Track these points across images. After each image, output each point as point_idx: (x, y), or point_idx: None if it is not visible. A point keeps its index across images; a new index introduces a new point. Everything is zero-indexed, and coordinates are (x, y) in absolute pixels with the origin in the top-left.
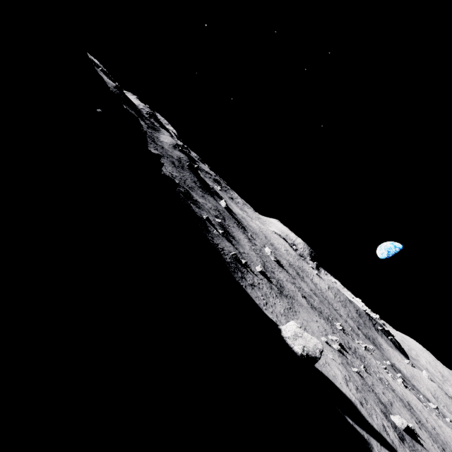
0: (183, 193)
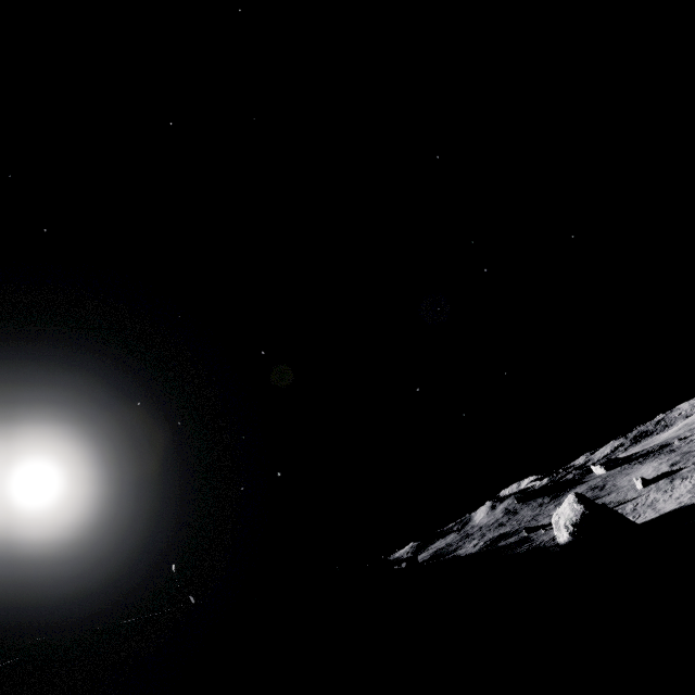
0: (488, 546)
